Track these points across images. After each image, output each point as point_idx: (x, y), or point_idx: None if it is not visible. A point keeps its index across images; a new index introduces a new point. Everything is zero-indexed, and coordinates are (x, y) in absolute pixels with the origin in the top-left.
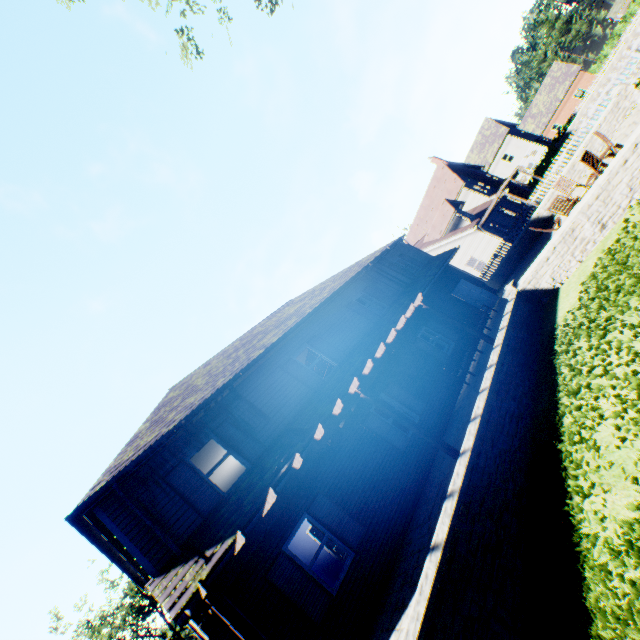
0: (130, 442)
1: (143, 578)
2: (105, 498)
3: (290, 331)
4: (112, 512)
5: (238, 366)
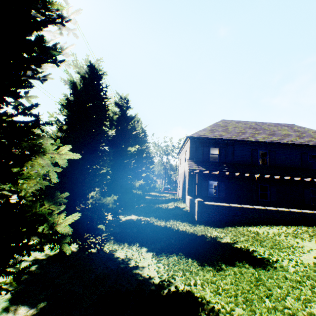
0: (203, 130)
1: (179, 153)
2: (193, 139)
3: (268, 142)
4: (191, 142)
5: (242, 137)
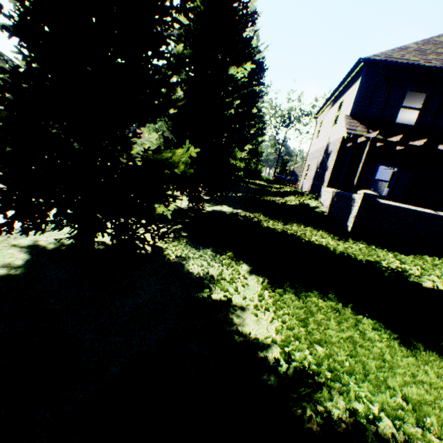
0: (400, 48)
1: (320, 112)
2: (372, 66)
3: None
4: (366, 76)
5: None
